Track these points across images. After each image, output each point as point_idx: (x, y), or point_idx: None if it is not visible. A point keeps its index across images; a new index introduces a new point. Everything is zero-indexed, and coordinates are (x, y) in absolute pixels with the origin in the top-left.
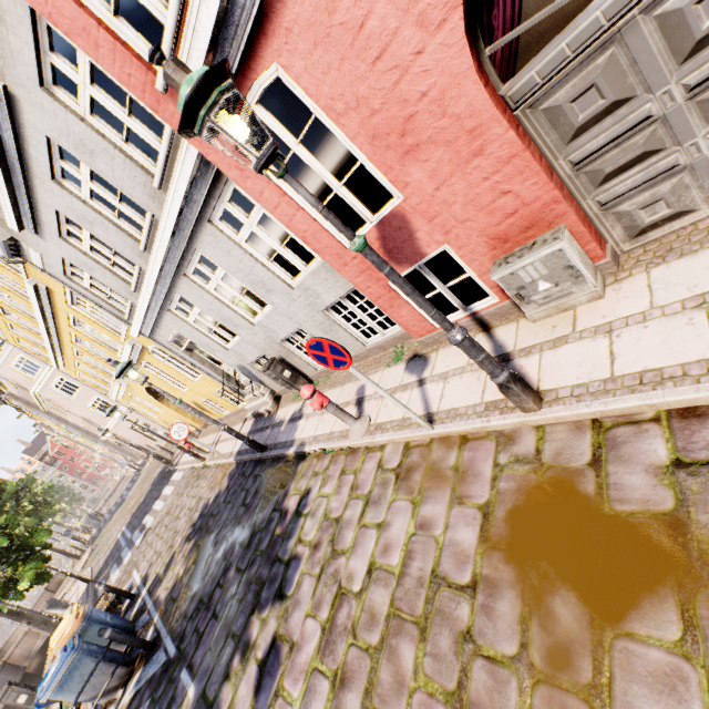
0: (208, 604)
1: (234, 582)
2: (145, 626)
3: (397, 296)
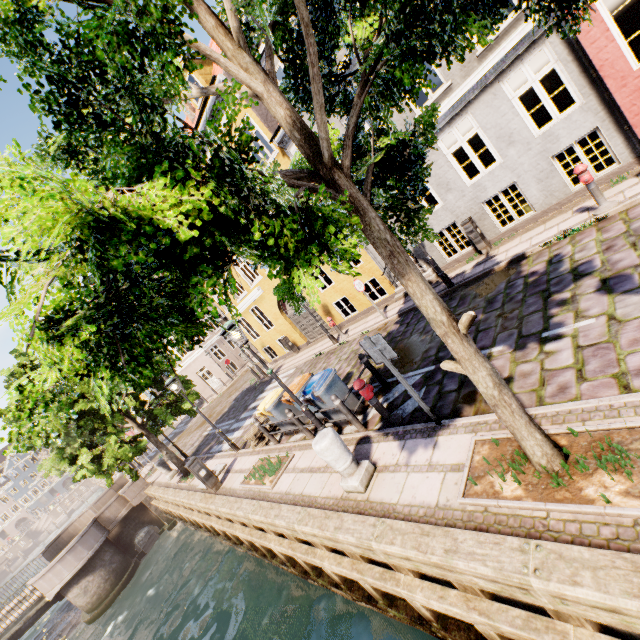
0: None
1: (491, 315)
2: None
3: None
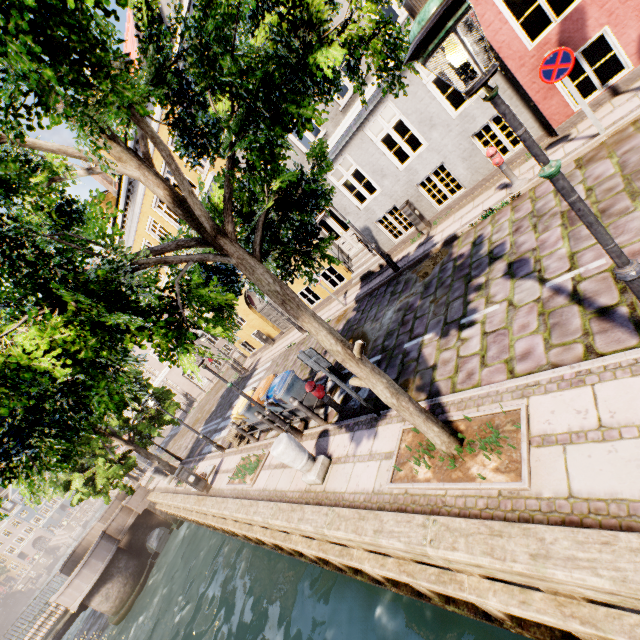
0: (402, 324)
1: (426, 301)
2: None
3: (553, 86)
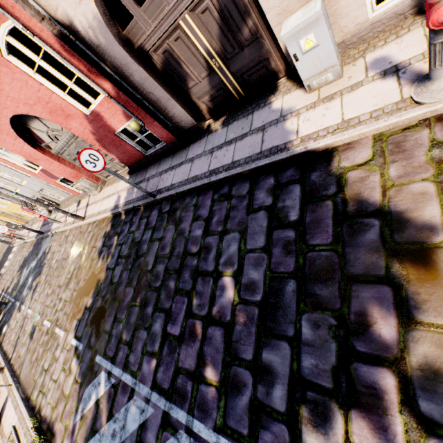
0: (24, 285)
1: (31, 276)
2: (5, 301)
3: (61, 185)
